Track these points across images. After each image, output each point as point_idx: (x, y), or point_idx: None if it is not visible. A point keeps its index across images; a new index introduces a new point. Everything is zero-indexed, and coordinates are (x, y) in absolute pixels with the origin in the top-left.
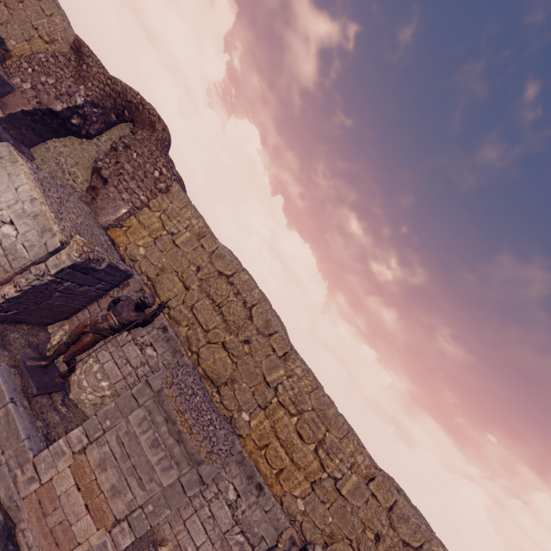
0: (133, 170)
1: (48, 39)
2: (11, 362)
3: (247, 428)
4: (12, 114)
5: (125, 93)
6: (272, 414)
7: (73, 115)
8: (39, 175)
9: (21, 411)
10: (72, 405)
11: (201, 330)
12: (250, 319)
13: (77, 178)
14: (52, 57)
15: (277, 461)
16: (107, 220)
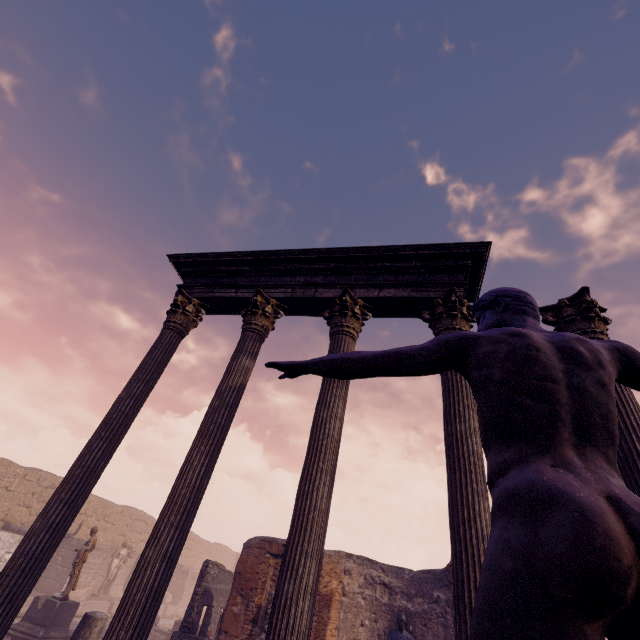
0: None
1: None
2: None
3: (77, 536)
4: None
5: None
6: (86, 523)
7: None
8: None
9: None
10: None
11: None
12: None
13: None
14: None
15: None
16: None
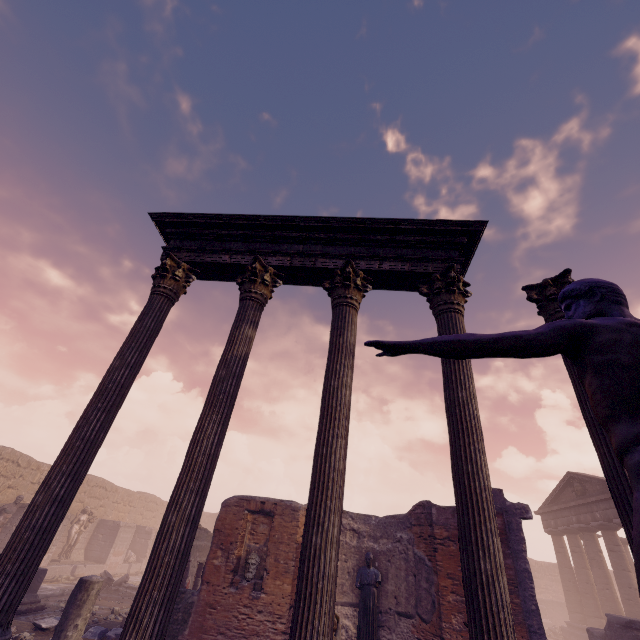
0: None
1: None
2: None
3: None
4: None
5: None
6: None
7: None
8: None
9: None
10: None
11: None
12: (19, 466)
13: None
14: None
15: None
16: None
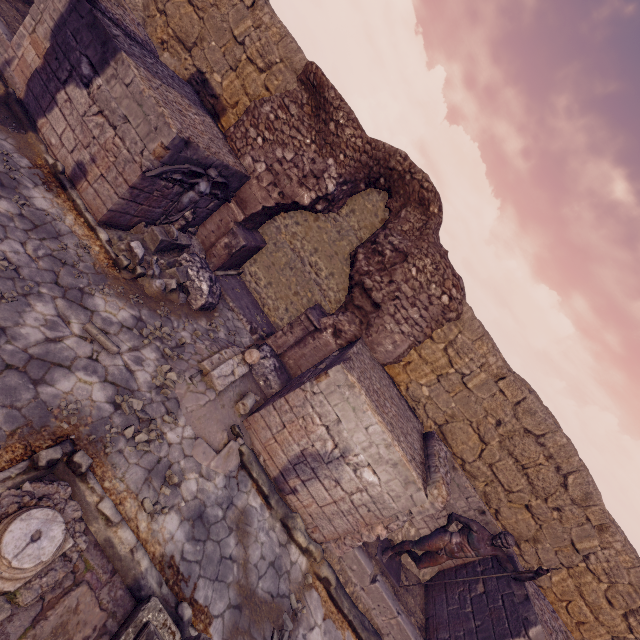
0: (412, 294)
1: (262, 63)
2: (377, 567)
3: (548, 582)
4: (253, 213)
5: (387, 158)
6: (578, 576)
7: (318, 200)
8: (360, 377)
9: (403, 616)
10: (405, 570)
11: (502, 488)
12: (564, 487)
13: (320, 271)
14: (280, 108)
15: (581, 617)
16: (386, 359)
